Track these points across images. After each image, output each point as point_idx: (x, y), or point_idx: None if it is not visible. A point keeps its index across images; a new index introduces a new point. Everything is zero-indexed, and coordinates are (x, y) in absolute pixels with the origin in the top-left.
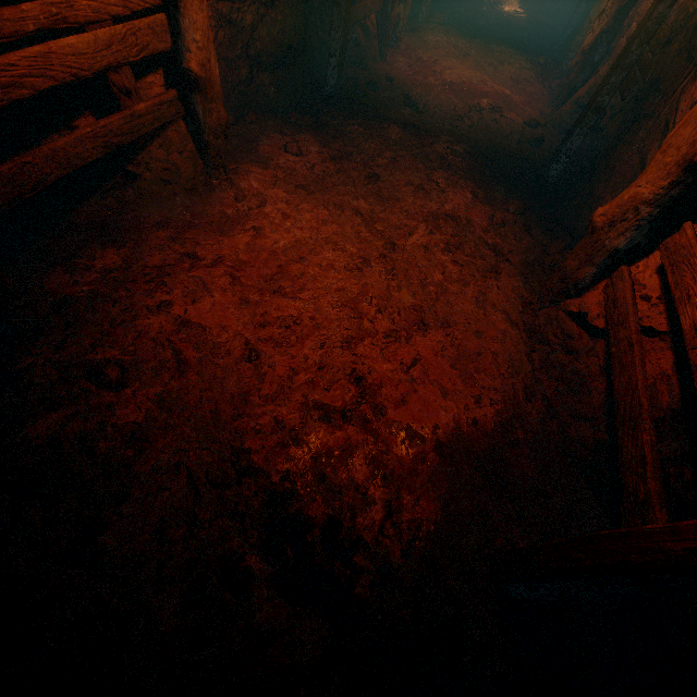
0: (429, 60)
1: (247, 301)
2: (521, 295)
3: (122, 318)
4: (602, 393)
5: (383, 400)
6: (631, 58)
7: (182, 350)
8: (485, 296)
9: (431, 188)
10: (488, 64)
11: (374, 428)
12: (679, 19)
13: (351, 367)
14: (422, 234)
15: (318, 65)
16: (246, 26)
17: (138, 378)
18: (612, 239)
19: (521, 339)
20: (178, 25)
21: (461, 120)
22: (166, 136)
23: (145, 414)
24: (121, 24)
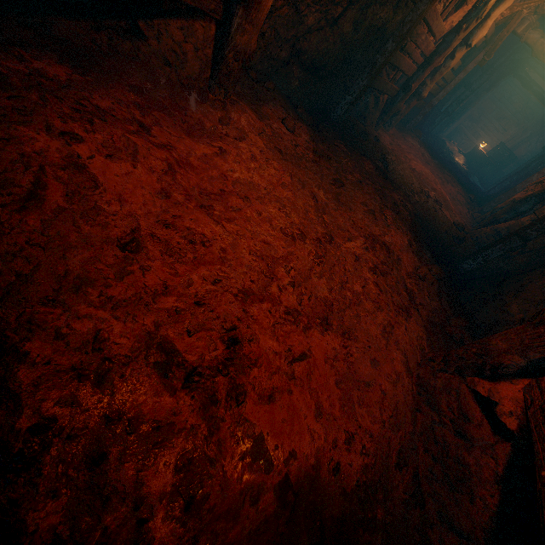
0: (405, 149)
1: (169, 195)
2: (422, 347)
3: (6, 113)
4: (491, 510)
5: (249, 383)
6: None
7: (49, 187)
8: (392, 329)
9: (380, 218)
10: (439, 177)
11: (216, 415)
12: None
13: (233, 322)
14: (358, 245)
15: (334, 100)
16: (306, 24)
17: None
18: None
19: (411, 390)
20: None
21: (413, 194)
22: (192, 24)
23: None
24: None
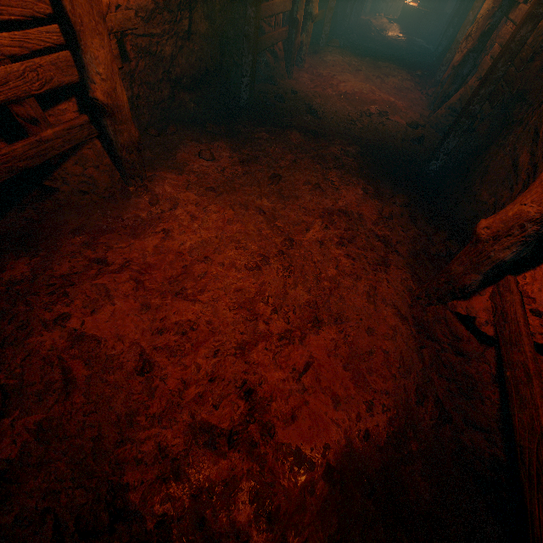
0: (328, 75)
1: (149, 305)
2: (409, 287)
3: (15, 336)
4: (496, 405)
5: (273, 417)
6: (497, 73)
7: (72, 367)
8: (375, 290)
9: (327, 186)
10: (376, 77)
11: (261, 452)
12: (538, 40)
13: (242, 378)
14: (317, 229)
15: (235, 83)
16: (166, 56)
17: (20, 404)
18: (497, 251)
19: (411, 334)
20: (81, 60)
21: (354, 123)
22: (81, 154)
23: (21, 447)
24: (19, 62)
